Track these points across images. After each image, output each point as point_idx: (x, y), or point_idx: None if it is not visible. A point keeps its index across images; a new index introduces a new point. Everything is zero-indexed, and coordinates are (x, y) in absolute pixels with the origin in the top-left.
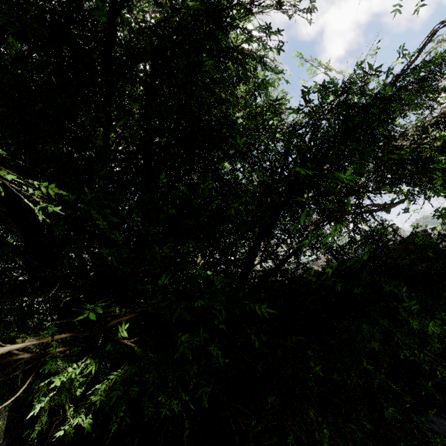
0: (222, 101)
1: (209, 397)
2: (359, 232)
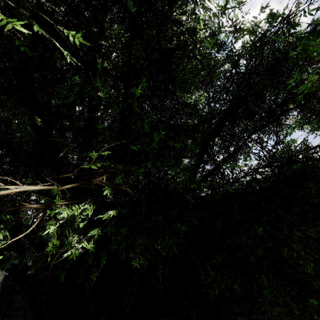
0: (196, 16)
1: (162, 265)
2: (282, 142)
